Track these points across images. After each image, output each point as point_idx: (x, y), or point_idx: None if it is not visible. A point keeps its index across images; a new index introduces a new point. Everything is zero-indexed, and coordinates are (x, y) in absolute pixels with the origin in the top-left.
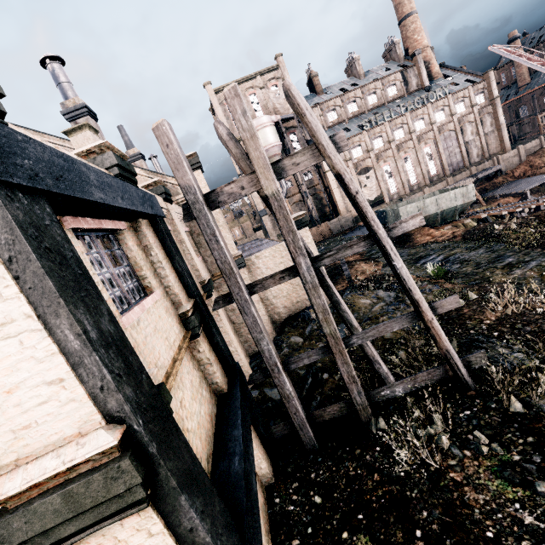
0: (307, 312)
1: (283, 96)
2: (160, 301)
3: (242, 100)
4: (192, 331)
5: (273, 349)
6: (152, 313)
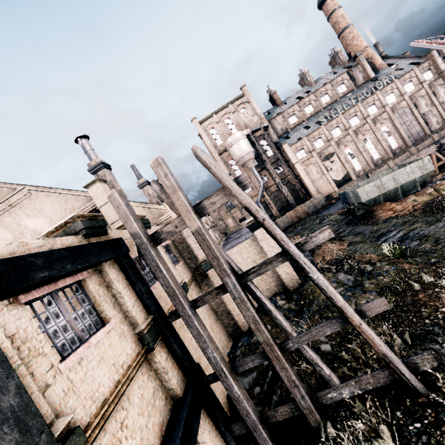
0: (274, 300)
1: (251, 114)
2: (115, 328)
3: (163, 167)
4: (147, 346)
5: (219, 355)
6: (101, 345)
